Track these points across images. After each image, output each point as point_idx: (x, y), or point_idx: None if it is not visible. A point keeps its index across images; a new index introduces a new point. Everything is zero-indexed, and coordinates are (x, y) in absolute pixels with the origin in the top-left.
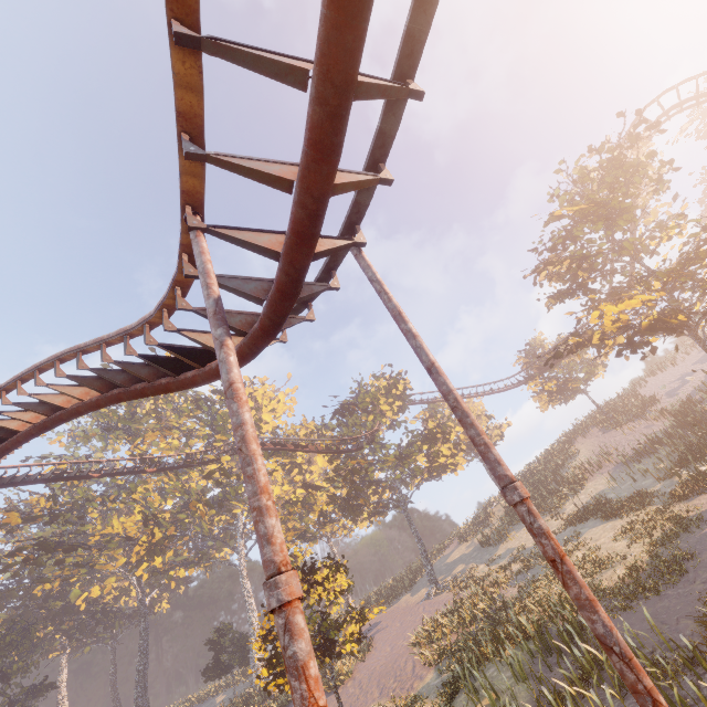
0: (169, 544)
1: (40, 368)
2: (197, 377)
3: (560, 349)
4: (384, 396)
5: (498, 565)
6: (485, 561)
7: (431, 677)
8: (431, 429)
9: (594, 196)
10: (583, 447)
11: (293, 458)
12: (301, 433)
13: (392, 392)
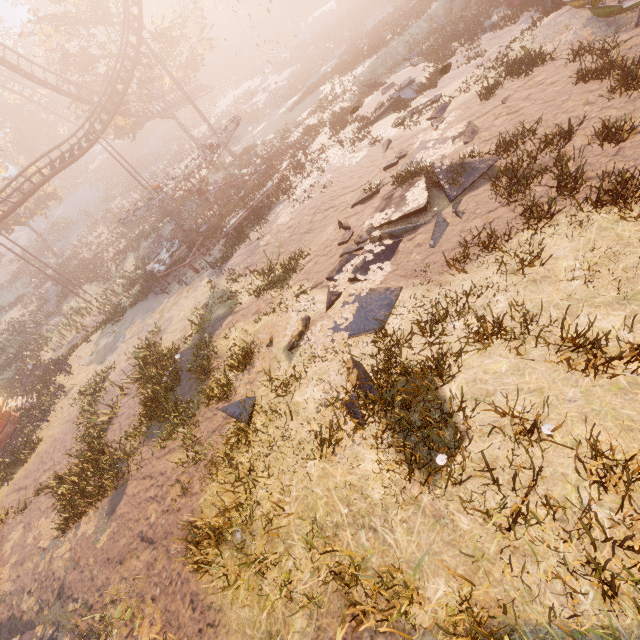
0: None
1: None
2: None
3: None
4: None
5: None
6: None
7: None
8: None
9: None
10: None
11: None
12: None
13: None
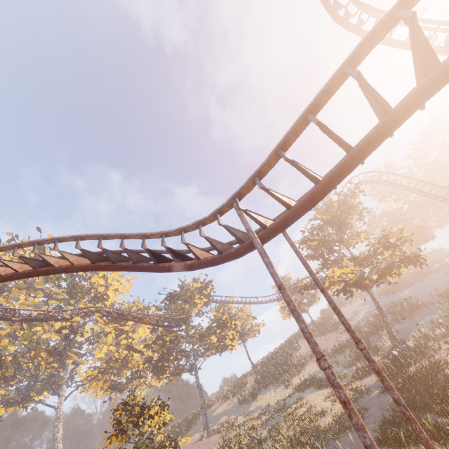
0: (1, 383)
1: (61, 240)
2: (173, 267)
3: (298, 284)
4: (198, 293)
5: (252, 416)
6: (242, 414)
7: None
8: (224, 319)
9: (335, 214)
10: (303, 345)
11: (122, 326)
12: (133, 309)
13: (203, 292)
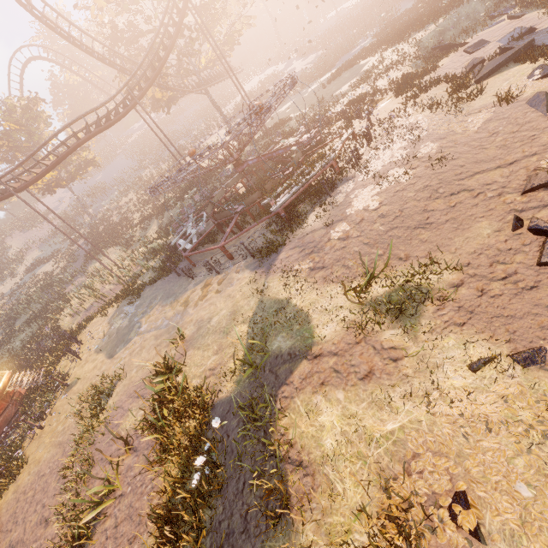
0: None
1: None
2: None
3: None
4: None
5: None
6: None
7: None
8: None
9: (23, 124)
10: (14, 243)
11: None
12: None
13: None
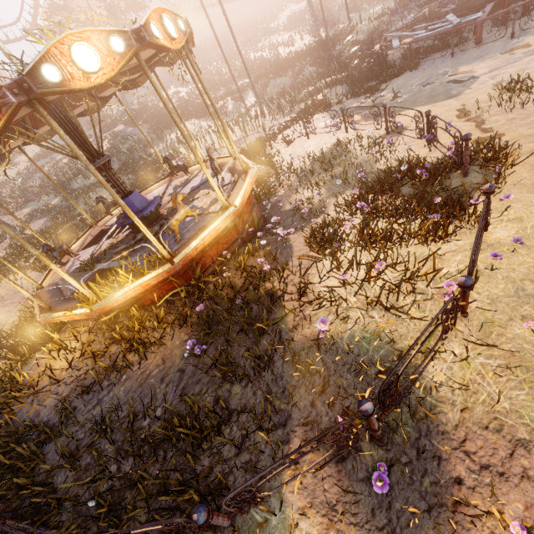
0: None
1: None
2: None
3: None
4: None
5: None
6: None
7: (30, 209)
8: None
9: None
10: None
11: None
12: None
13: None
